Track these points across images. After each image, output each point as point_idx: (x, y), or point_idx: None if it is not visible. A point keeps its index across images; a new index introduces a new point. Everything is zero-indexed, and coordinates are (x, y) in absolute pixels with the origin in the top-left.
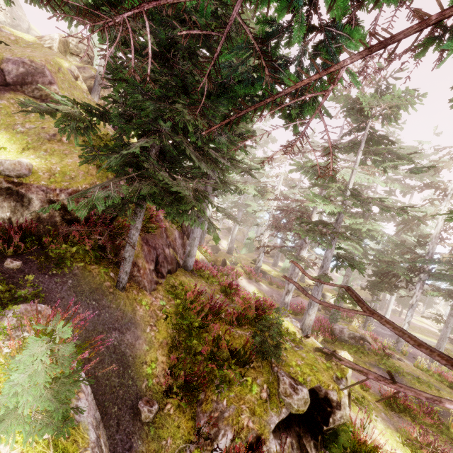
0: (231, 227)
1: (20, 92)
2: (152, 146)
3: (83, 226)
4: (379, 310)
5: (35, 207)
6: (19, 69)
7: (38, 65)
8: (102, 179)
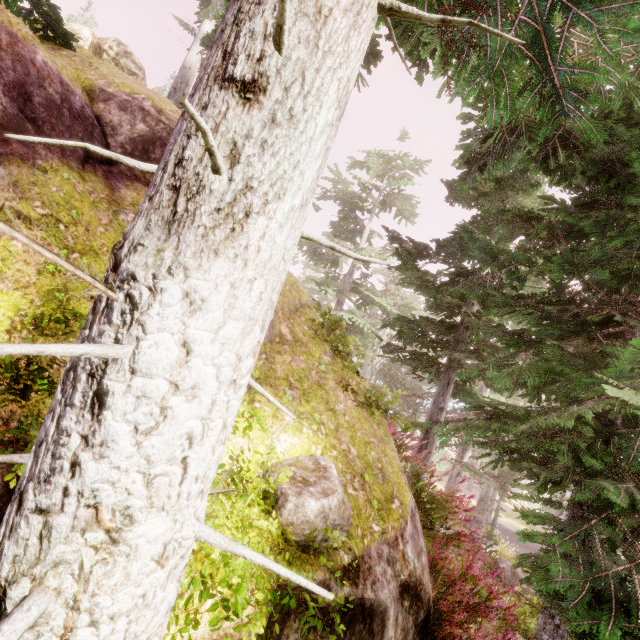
0: None
1: (140, 183)
2: (614, 425)
3: (458, 636)
4: (468, 491)
5: (390, 637)
6: (135, 124)
7: (173, 122)
8: (389, 442)
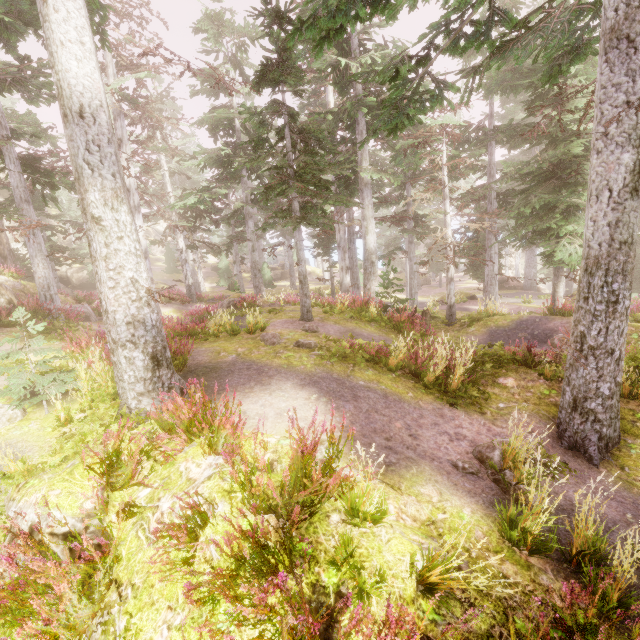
0: (214, 264)
1: None
2: None
3: None
4: None
5: None
6: None
7: None
8: None
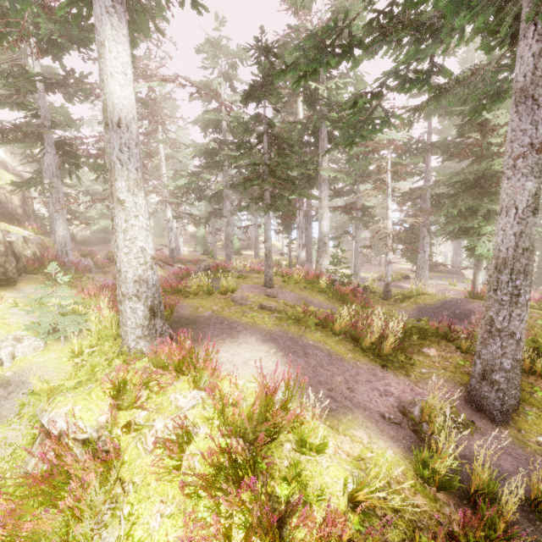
0: (193, 232)
1: None
2: None
3: None
4: None
5: None
6: None
7: None
8: None
